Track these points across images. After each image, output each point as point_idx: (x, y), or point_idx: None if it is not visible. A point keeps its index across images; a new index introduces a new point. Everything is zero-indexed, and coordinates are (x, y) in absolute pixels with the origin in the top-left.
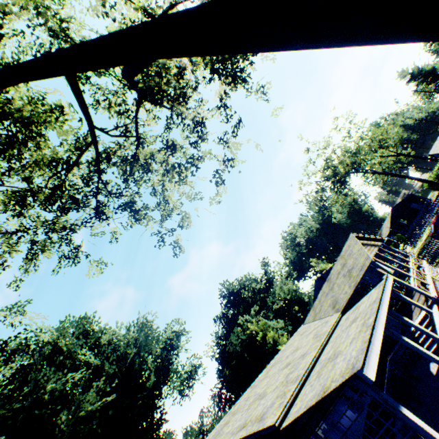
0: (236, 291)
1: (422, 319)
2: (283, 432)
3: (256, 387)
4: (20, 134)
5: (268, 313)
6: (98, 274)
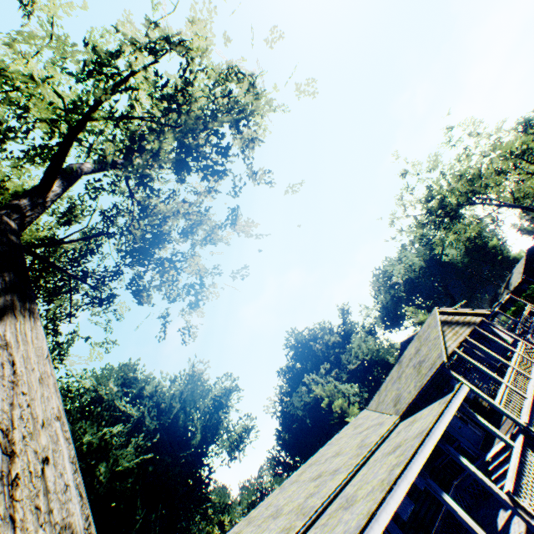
0: (306, 342)
1: (503, 447)
2: None
3: (282, 493)
4: None
5: (341, 374)
6: (101, 358)
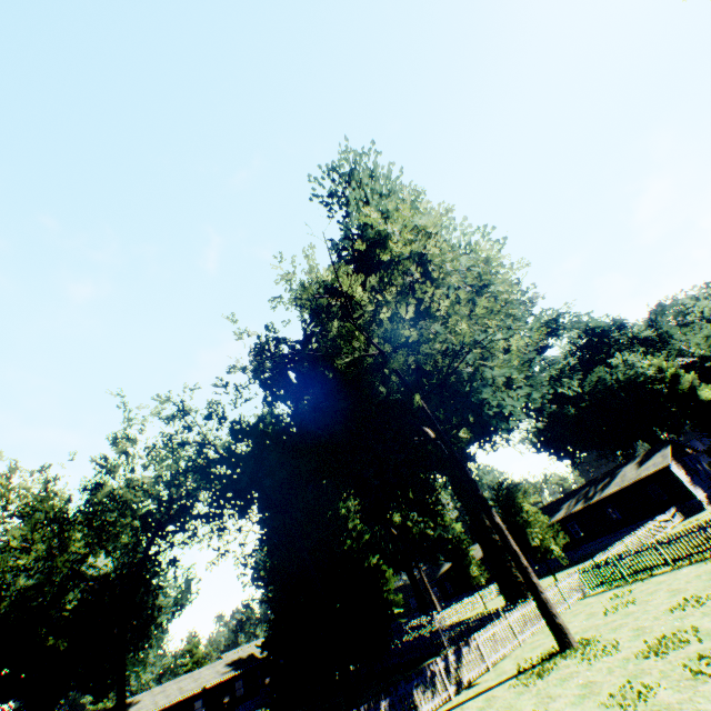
0: (601, 331)
1: None
2: None
3: None
4: None
5: None
6: None
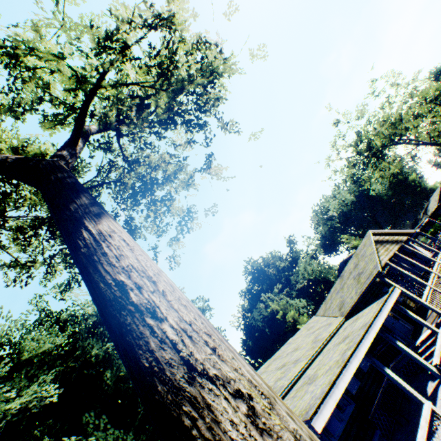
0: (261, 268)
1: (429, 334)
2: None
3: None
4: None
5: (291, 292)
6: None
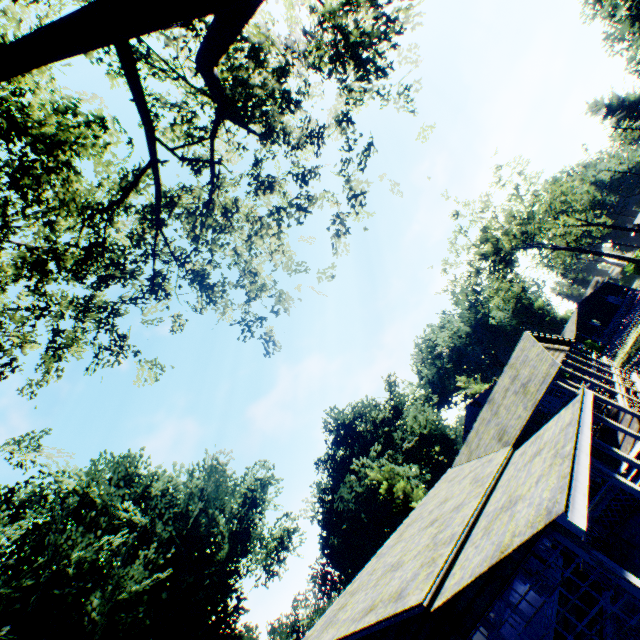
0: (349, 422)
1: (636, 455)
2: (436, 615)
3: (385, 556)
4: (40, 164)
5: (396, 455)
6: (152, 381)
